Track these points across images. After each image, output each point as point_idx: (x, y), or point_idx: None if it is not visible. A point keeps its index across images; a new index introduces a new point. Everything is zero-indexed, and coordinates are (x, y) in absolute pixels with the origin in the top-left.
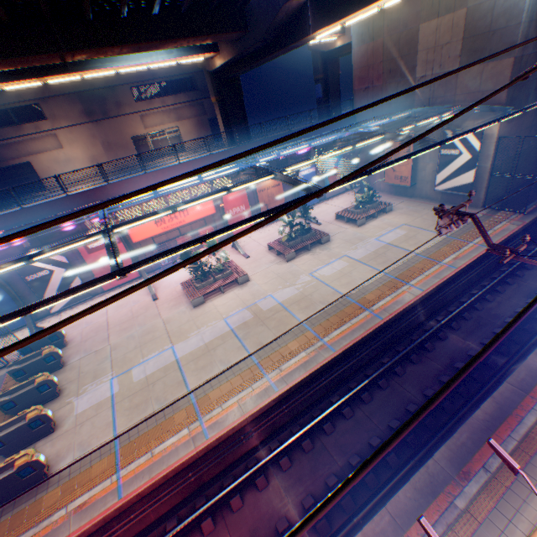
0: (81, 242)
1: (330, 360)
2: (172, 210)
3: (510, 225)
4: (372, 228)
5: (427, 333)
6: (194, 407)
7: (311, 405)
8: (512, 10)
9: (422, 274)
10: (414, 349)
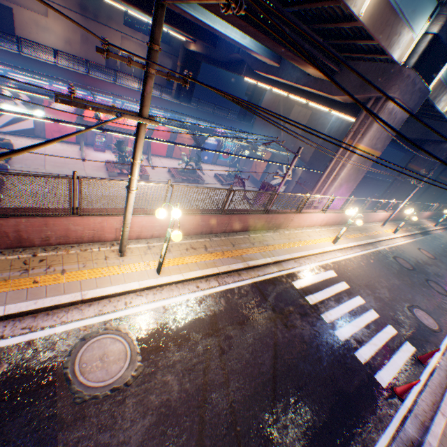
0: None
1: None
2: None
3: None
4: None
5: None
6: None
7: None
8: (323, 125)
9: None
10: None
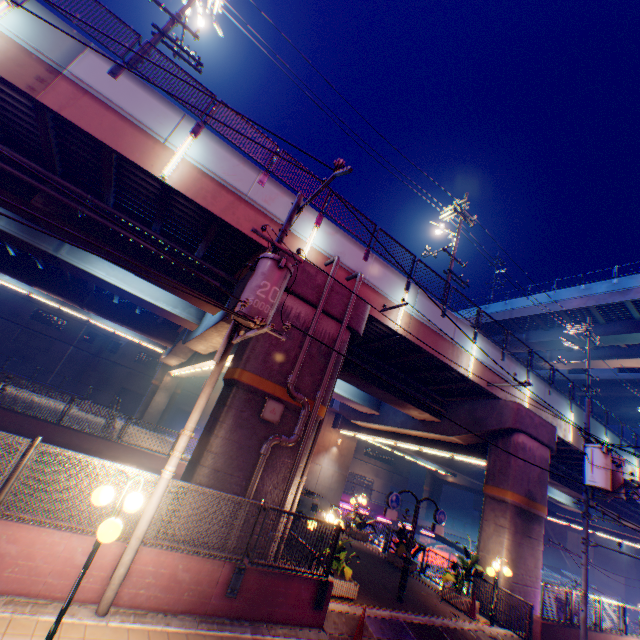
0: None
1: None
2: None
3: None
4: None
5: None
6: None
7: None
8: (616, 552)
9: None
10: None
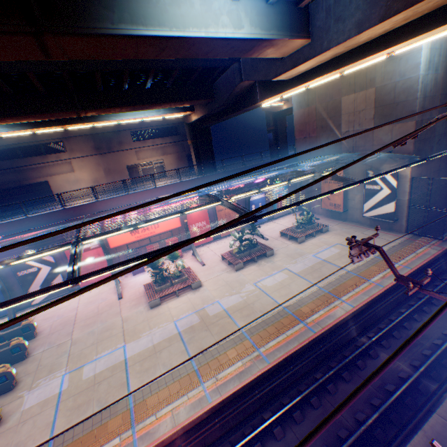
0: (54, 250)
1: (264, 372)
2: (134, 227)
3: (431, 249)
4: (311, 245)
5: (358, 350)
6: (130, 412)
7: (244, 420)
8: (409, 90)
9: (353, 290)
10: (347, 365)
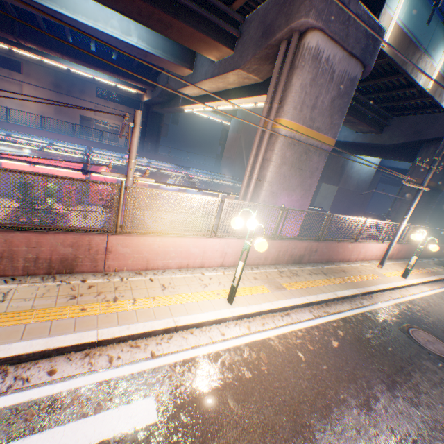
0: None
1: None
2: None
3: None
4: None
5: None
6: None
7: None
8: None
9: None
10: None
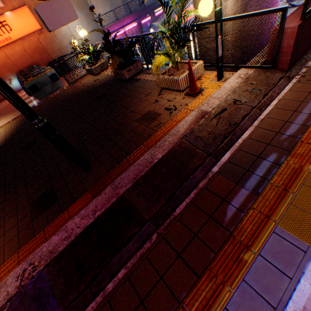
0: None
1: None
2: None
3: None
4: None
5: None
6: None
7: None
8: None
9: None
10: None
